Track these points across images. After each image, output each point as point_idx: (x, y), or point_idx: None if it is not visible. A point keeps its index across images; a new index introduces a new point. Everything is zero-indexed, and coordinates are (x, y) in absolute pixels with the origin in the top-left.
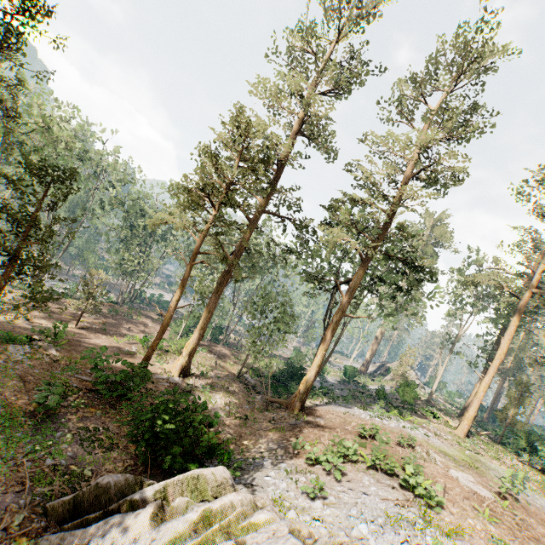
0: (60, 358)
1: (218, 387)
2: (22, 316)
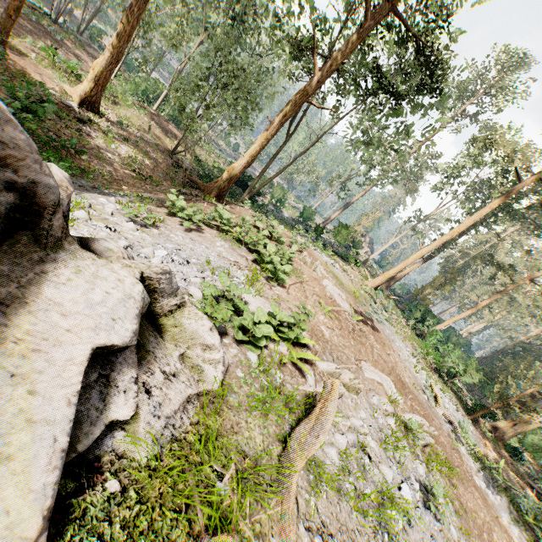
0: None
1: (134, 145)
2: None
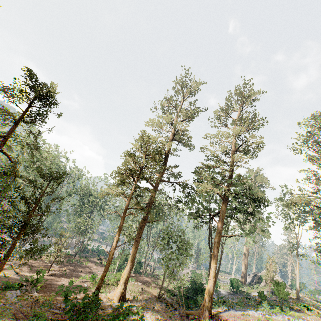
0: (39, 298)
1: (147, 308)
2: (13, 271)
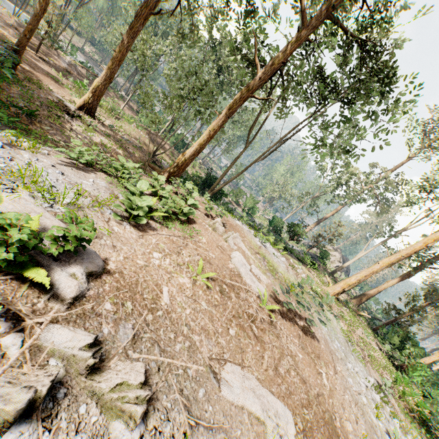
0: None
1: (116, 141)
2: None
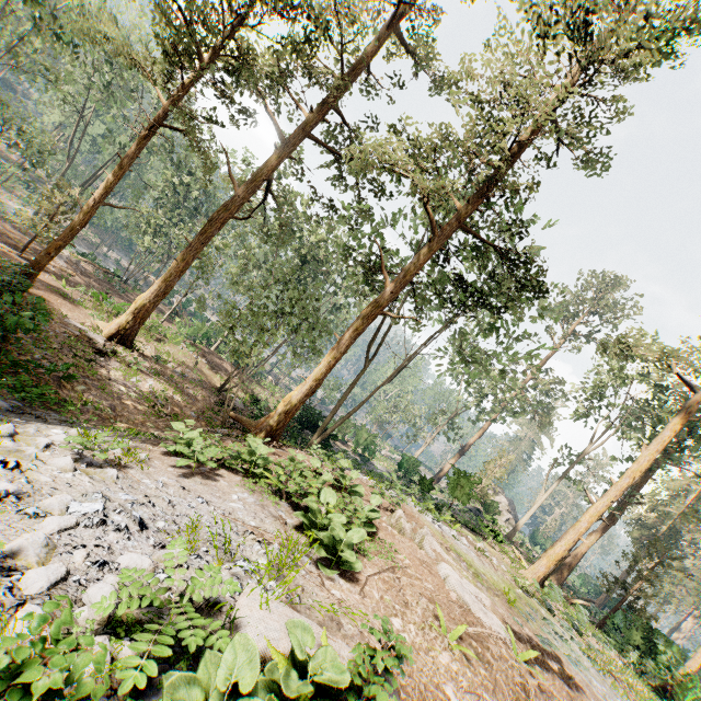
0: None
1: (168, 380)
2: None
